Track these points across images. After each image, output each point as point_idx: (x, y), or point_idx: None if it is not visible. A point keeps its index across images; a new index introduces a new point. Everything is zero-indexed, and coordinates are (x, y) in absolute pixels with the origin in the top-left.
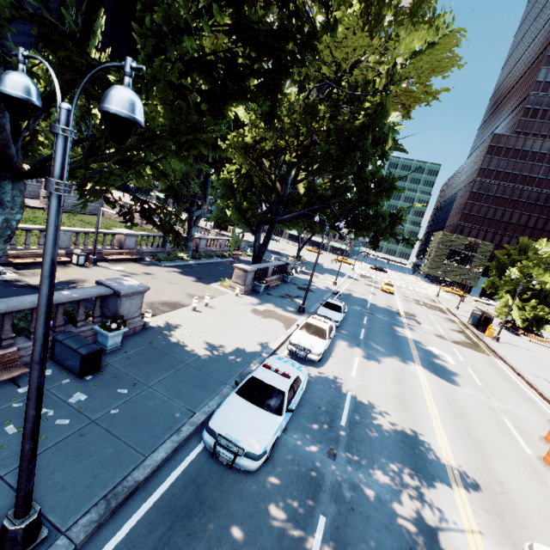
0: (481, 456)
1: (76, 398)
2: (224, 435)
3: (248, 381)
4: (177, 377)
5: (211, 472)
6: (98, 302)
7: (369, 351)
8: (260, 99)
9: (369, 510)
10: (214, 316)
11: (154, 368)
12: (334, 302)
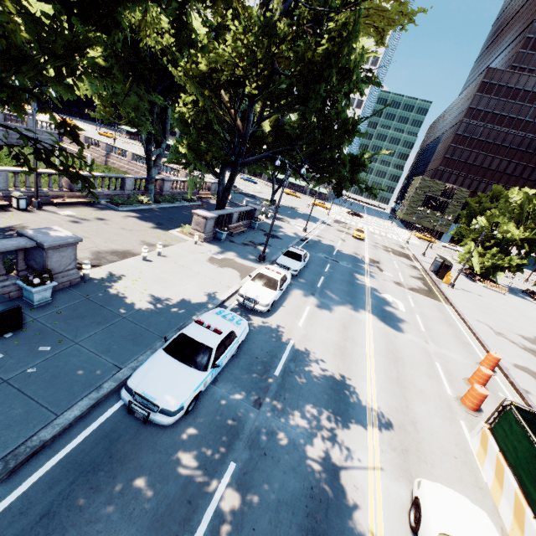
0: (404, 399)
1: None
2: (141, 393)
3: (177, 337)
4: (110, 332)
5: (128, 426)
6: (20, 255)
7: (323, 299)
8: (218, 12)
9: (281, 454)
10: (165, 266)
11: (86, 323)
12: (295, 251)
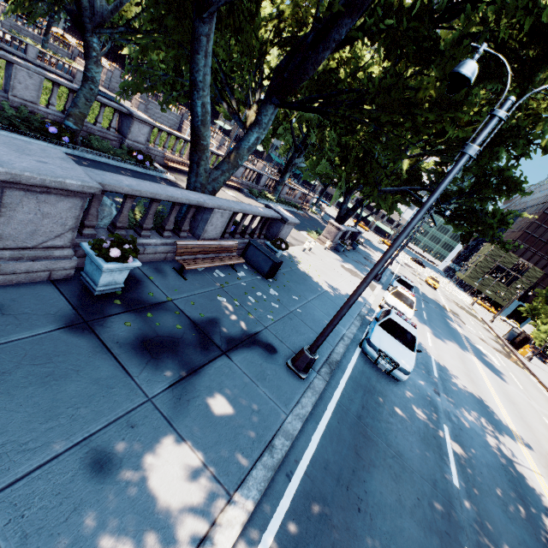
0: (533, 435)
1: (272, 292)
2: (384, 351)
3: (387, 320)
4: (321, 301)
5: (370, 372)
6: (268, 222)
7: (435, 331)
8: None
9: (471, 434)
10: (318, 261)
11: (303, 288)
12: (407, 281)
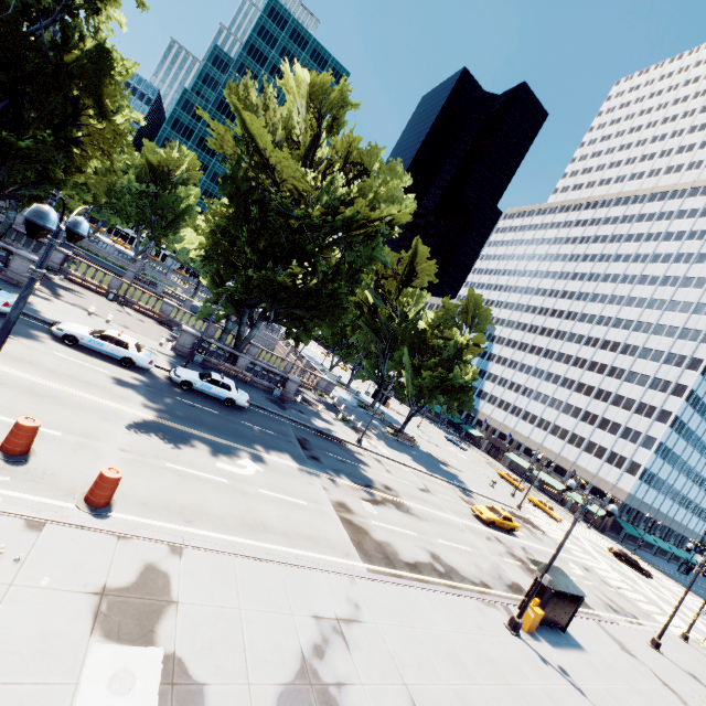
0: None
1: None
2: None
3: None
4: None
5: None
6: (8, 255)
7: (144, 390)
8: None
9: None
10: (91, 320)
11: None
12: (213, 374)
